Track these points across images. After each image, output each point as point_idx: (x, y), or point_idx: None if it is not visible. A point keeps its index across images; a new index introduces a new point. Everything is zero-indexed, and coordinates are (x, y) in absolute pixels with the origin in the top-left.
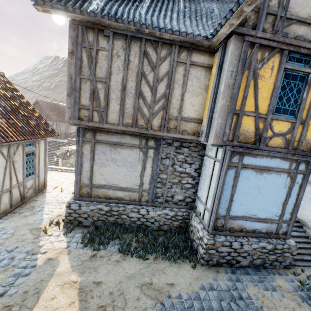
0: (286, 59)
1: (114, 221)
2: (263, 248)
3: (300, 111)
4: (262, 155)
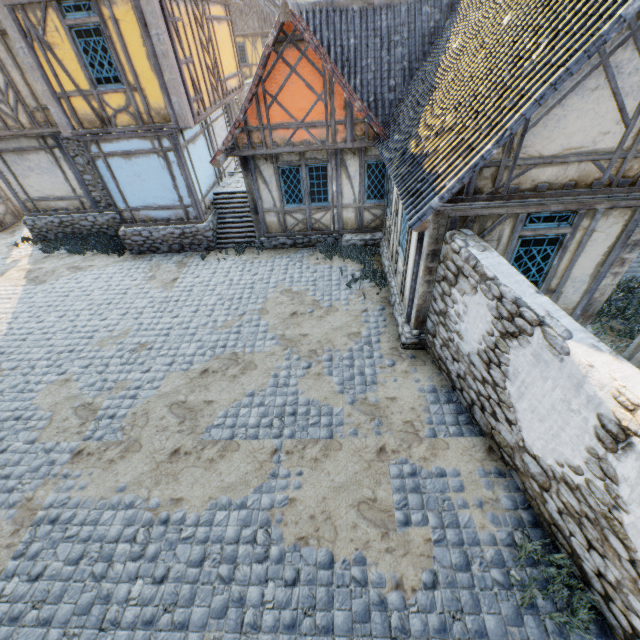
0: (64, 12)
1: (73, 232)
2: (172, 234)
3: (122, 76)
4: (116, 139)
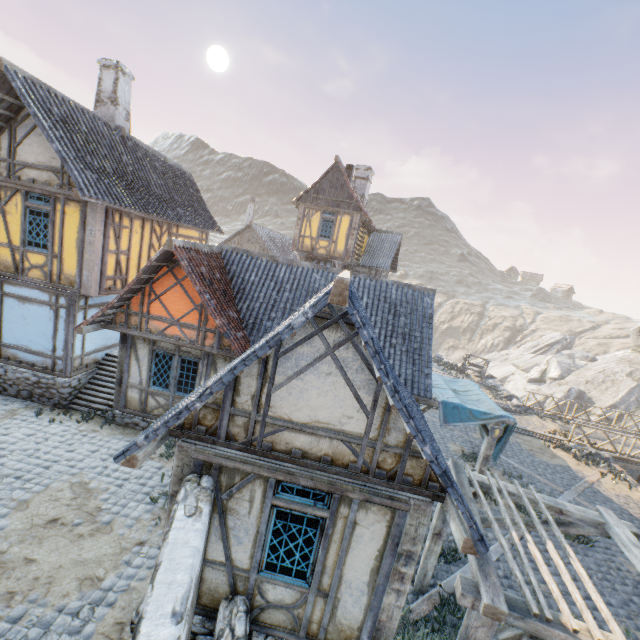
0: (29, 198)
1: None
2: (28, 379)
3: (50, 245)
4: (21, 285)
